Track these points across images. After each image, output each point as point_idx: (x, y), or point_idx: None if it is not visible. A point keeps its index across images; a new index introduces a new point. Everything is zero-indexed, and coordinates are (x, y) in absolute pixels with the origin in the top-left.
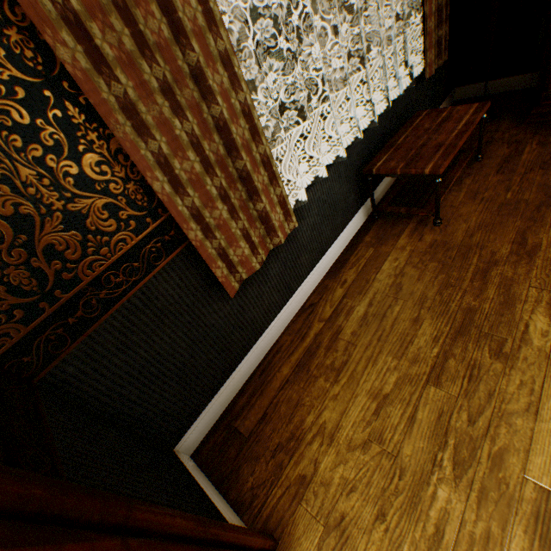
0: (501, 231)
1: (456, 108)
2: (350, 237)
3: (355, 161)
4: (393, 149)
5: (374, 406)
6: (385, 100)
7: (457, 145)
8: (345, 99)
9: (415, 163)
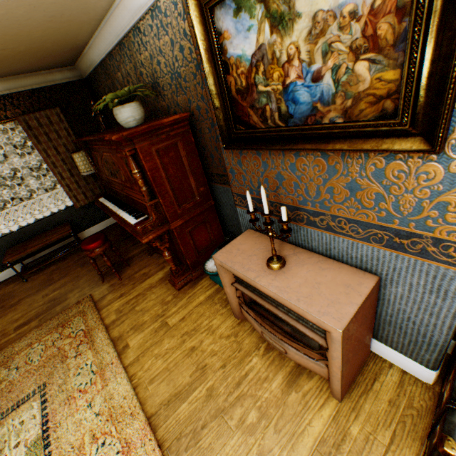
0: (28, 292)
1: (67, 227)
2: (8, 276)
3: (7, 244)
4: (27, 242)
5: None
6: (50, 214)
7: (27, 250)
8: (0, 219)
9: (11, 254)
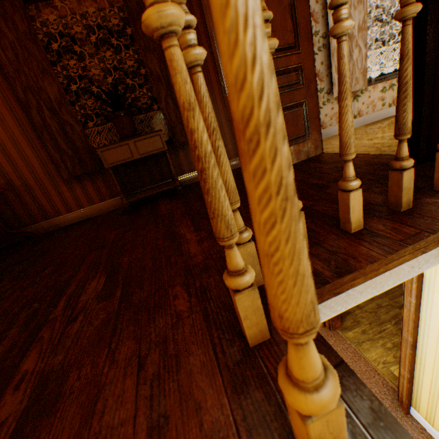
0: None
1: None
2: None
3: None
4: None
5: (376, 306)
6: None
7: None
8: None
9: None
